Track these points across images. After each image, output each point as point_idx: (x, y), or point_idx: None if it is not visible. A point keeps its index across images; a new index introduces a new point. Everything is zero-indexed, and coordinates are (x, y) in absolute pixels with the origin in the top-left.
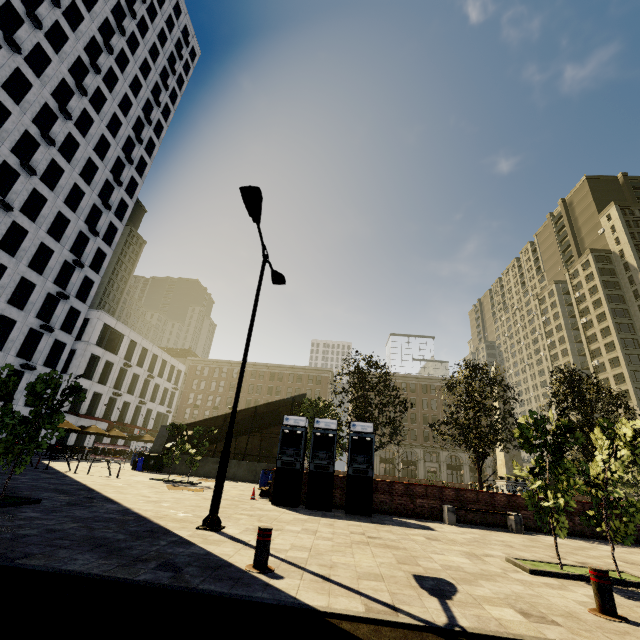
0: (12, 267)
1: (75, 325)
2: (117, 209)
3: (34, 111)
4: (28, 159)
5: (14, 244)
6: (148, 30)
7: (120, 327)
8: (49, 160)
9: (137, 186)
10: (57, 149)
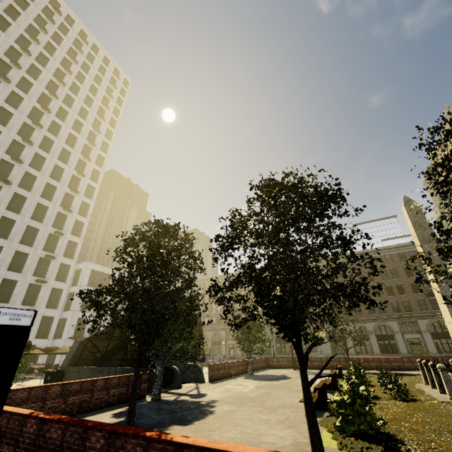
0: (7, 246)
1: (68, 275)
2: (87, 192)
3: (6, 146)
4: (8, 176)
5: (7, 231)
6: (85, 78)
7: (106, 270)
8: (23, 173)
9: (100, 174)
10: (28, 165)
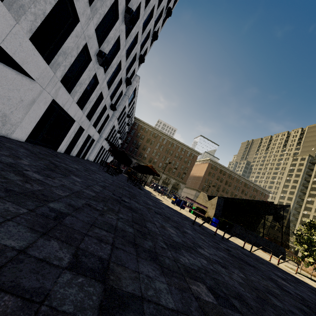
0: (140, 19)
1: None
2: None
3: None
4: None
5: None
6: None
7: (136, 90)
8: None
9: None
10: None
